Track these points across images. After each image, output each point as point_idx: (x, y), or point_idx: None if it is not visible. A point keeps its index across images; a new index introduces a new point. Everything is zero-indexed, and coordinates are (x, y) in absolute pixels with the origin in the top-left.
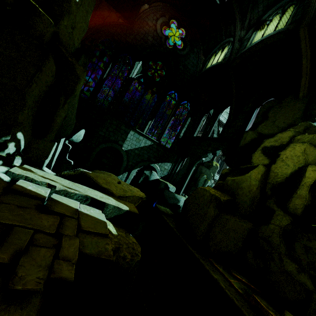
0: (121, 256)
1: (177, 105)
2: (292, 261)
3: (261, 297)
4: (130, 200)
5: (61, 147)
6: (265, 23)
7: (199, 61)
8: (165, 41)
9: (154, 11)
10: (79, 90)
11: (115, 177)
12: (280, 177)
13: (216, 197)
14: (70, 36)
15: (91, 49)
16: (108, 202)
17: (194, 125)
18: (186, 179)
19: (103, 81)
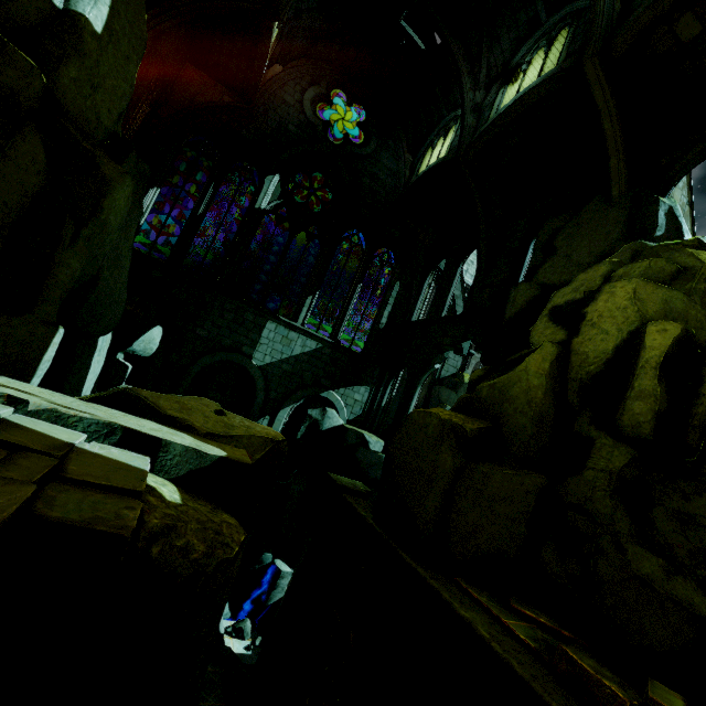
0: (178, 547)
1: (366, 258)
2: (650, 550)
3: (584, 652)
4: (241, 445)
5: (101, 363)
6: (519, 70)
7: (401, 164)
8: (325, 131)
9: (296, 75)
10: (115, 212)
11: (213, 403)
12: (593, 363)
13: (454, 426)
14: (90, 103)
15: (168, 158)
16: (170, 438)
17: (409, 298)
18: (404, 417)
19: (199, 222)
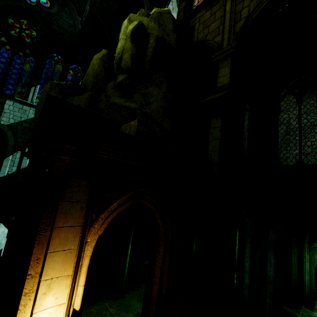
0: None
1: (65, 69)
2: (122, 98)
3: None
4: None
5: None
6: None
7: (75, 21)
8: None
9: None
10: None
11: None
12: (120, 53)
13: (57, 84)
14: None
15: None
16: None
17: None
18: None
19: None
